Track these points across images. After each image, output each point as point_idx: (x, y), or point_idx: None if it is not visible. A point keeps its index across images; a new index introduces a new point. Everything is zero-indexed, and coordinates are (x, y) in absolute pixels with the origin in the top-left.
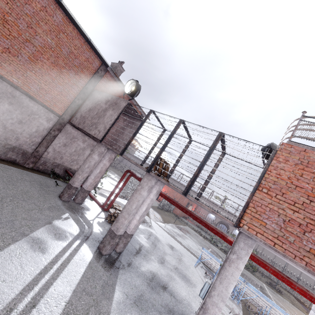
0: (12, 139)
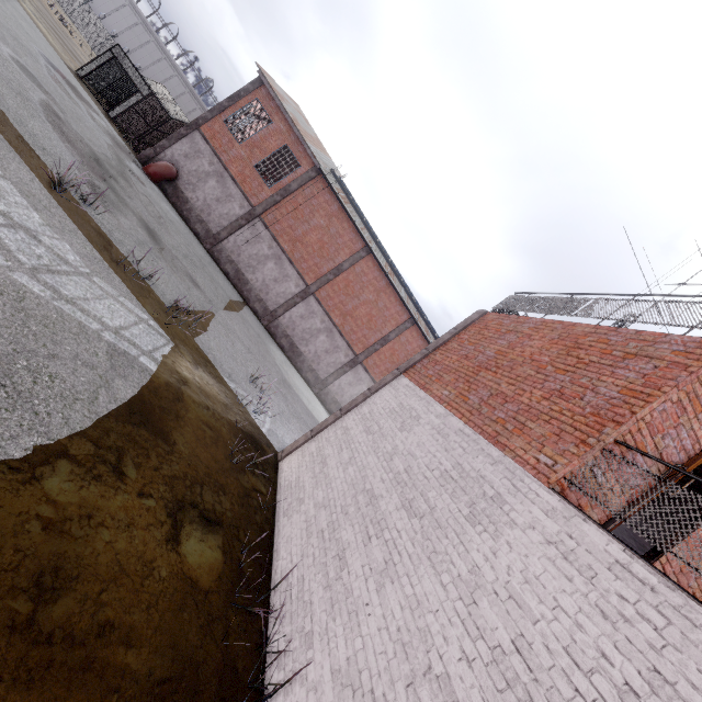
0: None
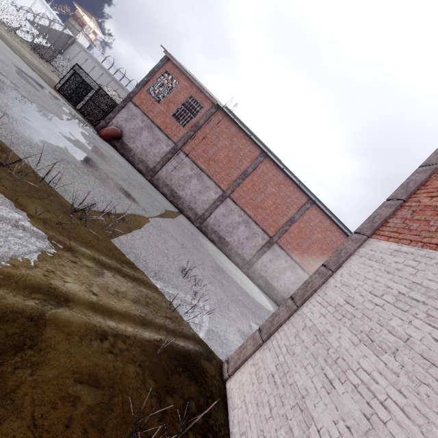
0: (286, 293)
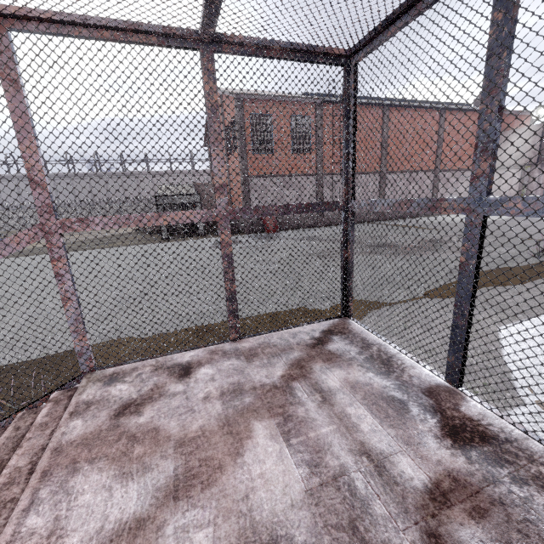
0: None
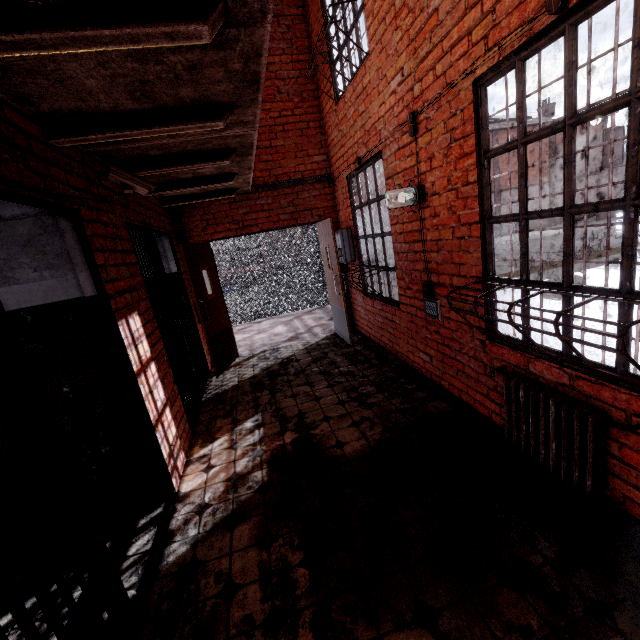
0: None
